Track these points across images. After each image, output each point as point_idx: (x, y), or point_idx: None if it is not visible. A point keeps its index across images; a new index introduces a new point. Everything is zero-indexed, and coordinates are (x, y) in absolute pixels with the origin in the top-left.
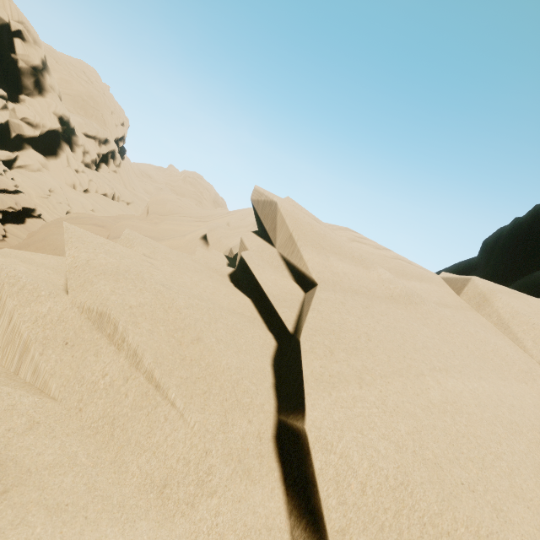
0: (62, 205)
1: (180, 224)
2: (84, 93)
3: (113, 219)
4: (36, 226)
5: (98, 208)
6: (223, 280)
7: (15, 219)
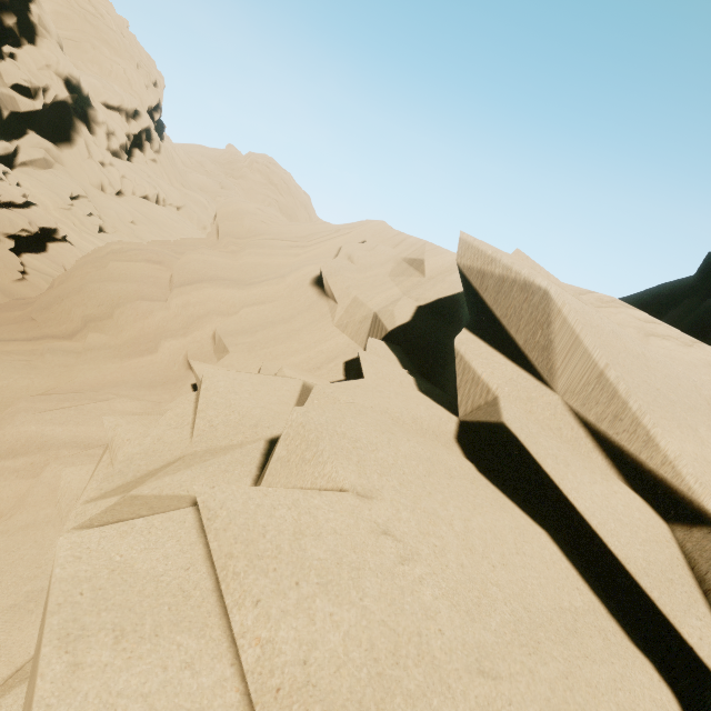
0: (92, 218)
1: (271, 254)
2: (94, 35)
3: (171, 249)
4: (63, 254)
5: (139, 219)
6: (461, 466)
7: (33, 246)
